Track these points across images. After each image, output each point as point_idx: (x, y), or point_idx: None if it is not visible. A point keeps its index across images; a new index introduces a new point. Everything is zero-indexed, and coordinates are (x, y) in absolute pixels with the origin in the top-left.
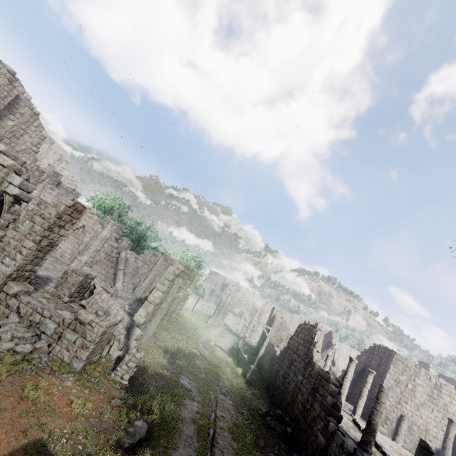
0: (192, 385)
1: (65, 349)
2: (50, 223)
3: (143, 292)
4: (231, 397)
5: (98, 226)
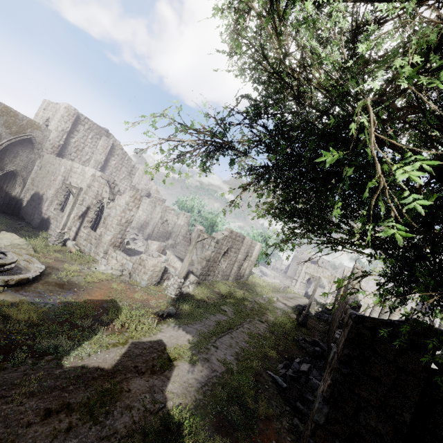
0: (230, 310)
1: (137, 275)
2: (123, 208)
3: None
4: (267, 324)
5: (175, 218)
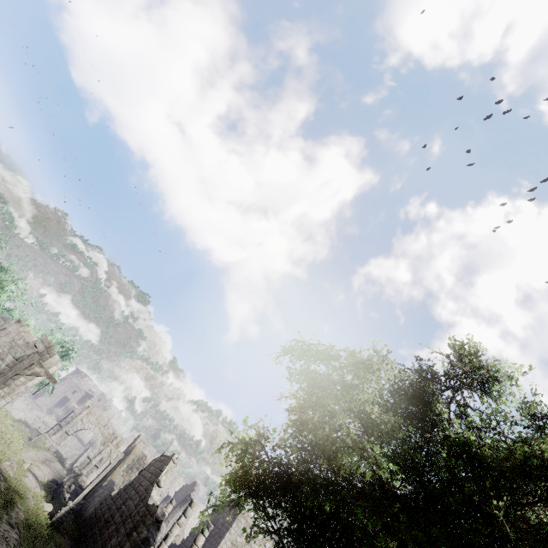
0: None
1: None
2: None
3: None
4: (19, 531)
5: None
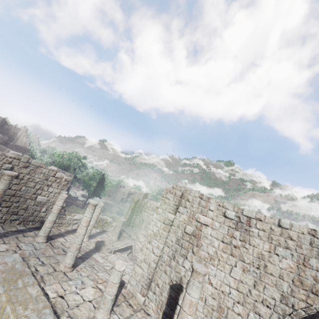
0: None
1: None
2: None
3: None
4: None
5: None
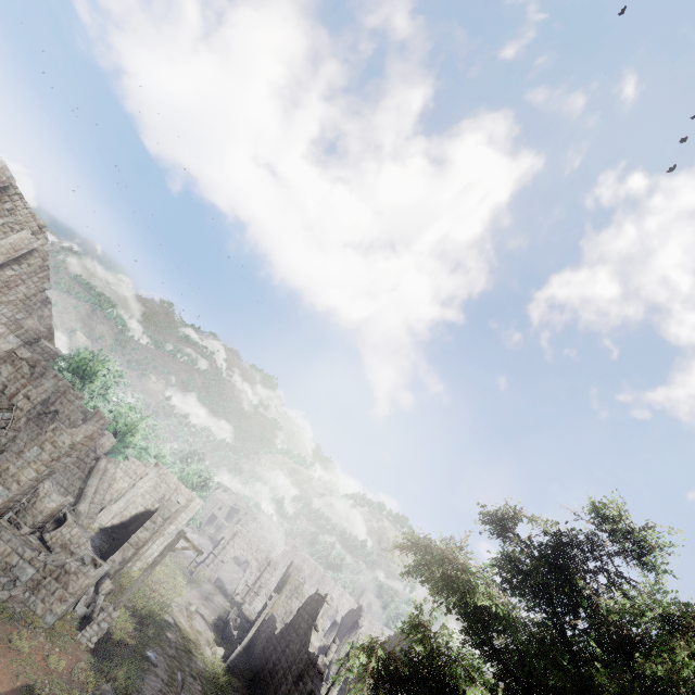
0: (159, 660)
1: (40, 600)
2: (61, 453)
3: (112, 518)
4: (201, 682)
5: (79, 415)
